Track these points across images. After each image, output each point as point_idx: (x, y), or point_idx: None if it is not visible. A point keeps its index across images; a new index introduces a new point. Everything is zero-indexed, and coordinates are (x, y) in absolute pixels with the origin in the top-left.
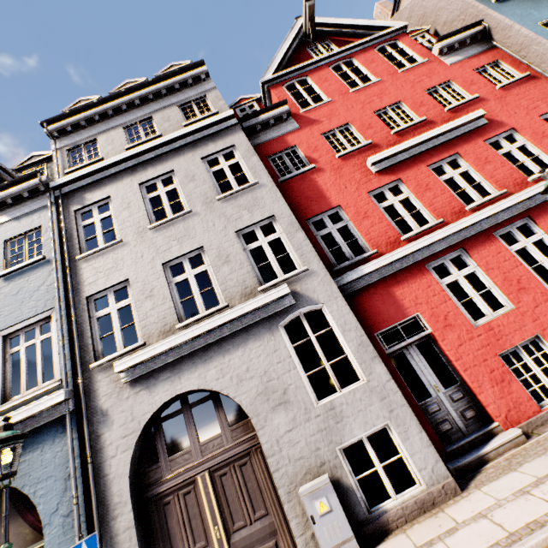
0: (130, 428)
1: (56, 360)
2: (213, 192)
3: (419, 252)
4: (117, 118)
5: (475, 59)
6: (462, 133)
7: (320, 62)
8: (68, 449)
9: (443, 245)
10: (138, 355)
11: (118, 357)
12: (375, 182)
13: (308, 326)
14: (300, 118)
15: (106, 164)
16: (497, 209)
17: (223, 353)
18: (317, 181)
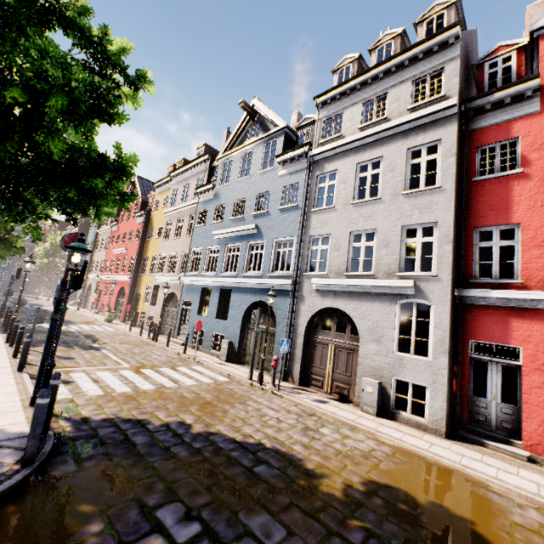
0: (310, 309)
1: (291, 264)
2: (402, 186)
3: None
4: (361, 93)
5: None
6: None
7: None
8: (288, 304)
9: None
10: (322, 280)
11: (314, 275)
12: None
13: (415, 312)
14: None
15: (341, 144)
16: None
17: (360, 299)
18: (512, 190)
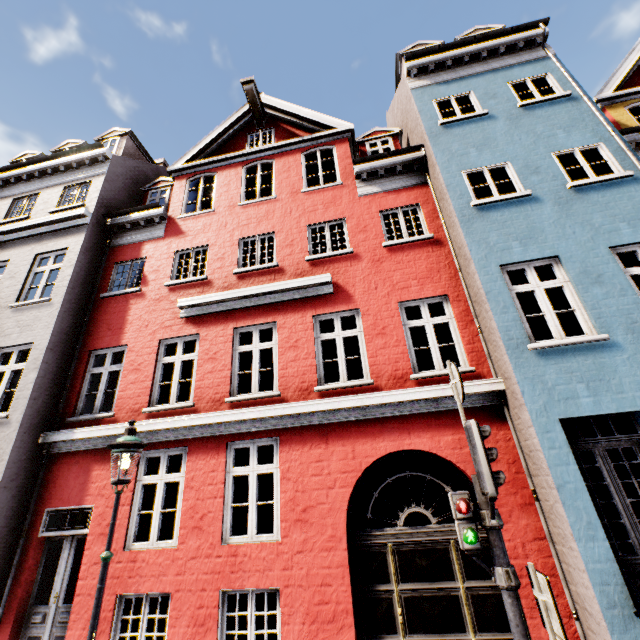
0: None
1: None
2: (15, 296)
3: (143, 434)
4: (16, 187)
5: (393, 196)
6: (296, 297)
7: (239, 157)
8: None
9: (167, 436)
10: None
11: None
12: (175, 330)
13: None
14: (173, 225)
15: None
16: (239, 416)
17: None
18: (130, 308)
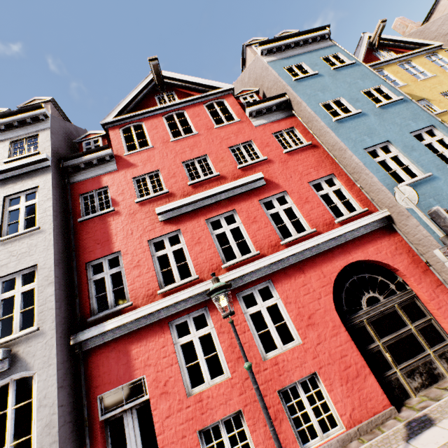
0: None
1: None
2: None
3: (166, 309)
4: None
5: (276, 124)
6: (243, 191)
7: (157, 110)
8: None
9: (188, 303)
10: None
11: None
12: (158, 231)
13: (12, 396)
14: (122, 160)
15: None
16: (241, 272)
17: None
18: (110, 224)
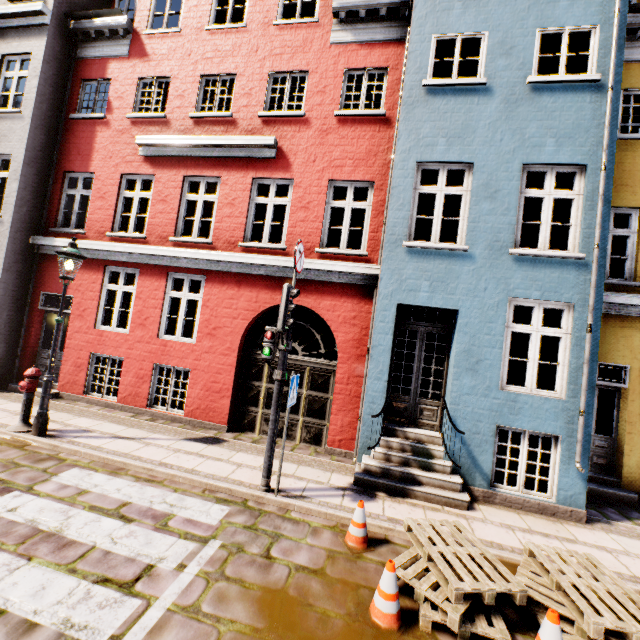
0: None
1: None
2: None
3: (106, 253)
4: None
5: (365, 51)
6: (241, 156)
7: None
8: None
9: (124, 258)
10: None
11: None
12: (135, 167)
13: None
14: (138, 42)
15: None
16: (177, 254)
17: None
18: (97, 136)
